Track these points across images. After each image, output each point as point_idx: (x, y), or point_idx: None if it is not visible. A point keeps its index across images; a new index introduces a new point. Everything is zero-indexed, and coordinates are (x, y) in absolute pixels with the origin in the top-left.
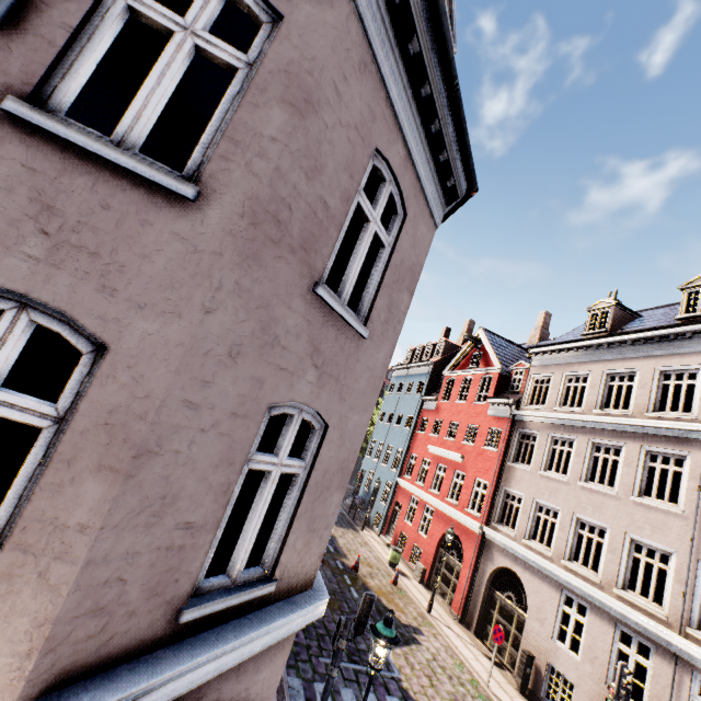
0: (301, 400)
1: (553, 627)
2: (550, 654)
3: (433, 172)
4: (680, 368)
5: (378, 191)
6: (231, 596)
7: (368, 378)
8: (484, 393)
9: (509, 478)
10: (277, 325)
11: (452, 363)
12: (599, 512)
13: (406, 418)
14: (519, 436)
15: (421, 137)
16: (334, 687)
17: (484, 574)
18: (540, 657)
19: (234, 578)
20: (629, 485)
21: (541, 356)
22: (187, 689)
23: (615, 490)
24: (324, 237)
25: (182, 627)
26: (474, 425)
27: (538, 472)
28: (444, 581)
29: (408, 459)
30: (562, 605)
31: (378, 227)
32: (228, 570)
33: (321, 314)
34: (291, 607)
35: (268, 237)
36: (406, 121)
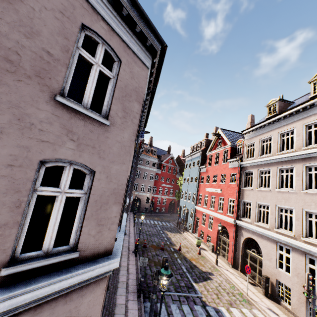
0: (67, 158)
1: (276, 262)
2: (276, 275)
3: (134, 38)
4: (315, 121)
5: (97, 49)
6: (42, 260)
7: (119, 146)
8: (226, 158)
9: (243, 195)
10: (31, 118)
11: (209, 148)
12: (288, 201)
13: (194, 178)
14: (245, 174)
15: (117, 19)
16: (167, 304)
17: (240, 242)
18: (272, 277)
19: (47, 252)
20: (300, 185)
21: (248, 134)
22: (10, 308)
23: (293, 189)
24: (54, 70)
25: (8, 278)
26: (224, 174)
27: (256, 189)
28: (223, 249)
29: (198, 197)
30: (278, 250)
31: (101, 67)
32: (42, 248)
33: (67, 112)
34: (93, 264)
35: (4, 69)
36: (102, 9)
